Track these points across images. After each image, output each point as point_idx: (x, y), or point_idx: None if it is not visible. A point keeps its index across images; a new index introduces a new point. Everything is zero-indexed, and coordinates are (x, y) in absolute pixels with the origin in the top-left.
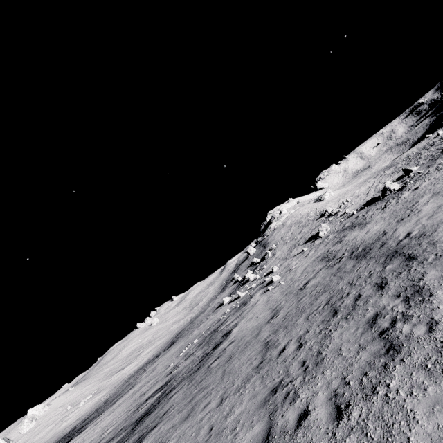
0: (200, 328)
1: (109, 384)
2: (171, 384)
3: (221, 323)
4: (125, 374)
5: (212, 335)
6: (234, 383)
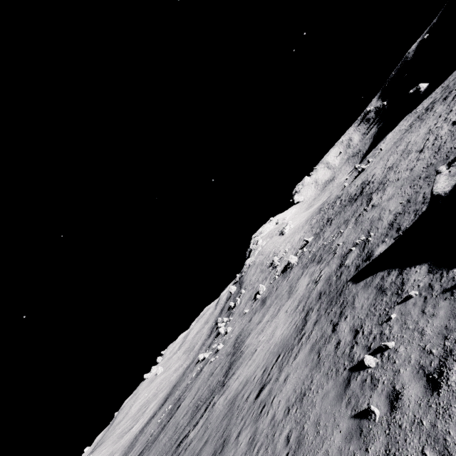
0: (179, 389)
1: (120, 446)
2: (143, 452)
3: (185, 390)
4: (133, 434)
5: (176, 404)
6: (156, 455)
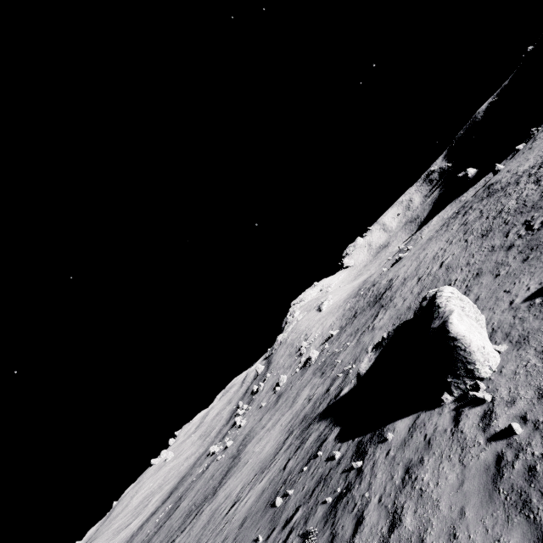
0: (184, 485)
1: None
2: None
3: (188, 488)
4: (130, 532)
5: (176, 503)
6: None
